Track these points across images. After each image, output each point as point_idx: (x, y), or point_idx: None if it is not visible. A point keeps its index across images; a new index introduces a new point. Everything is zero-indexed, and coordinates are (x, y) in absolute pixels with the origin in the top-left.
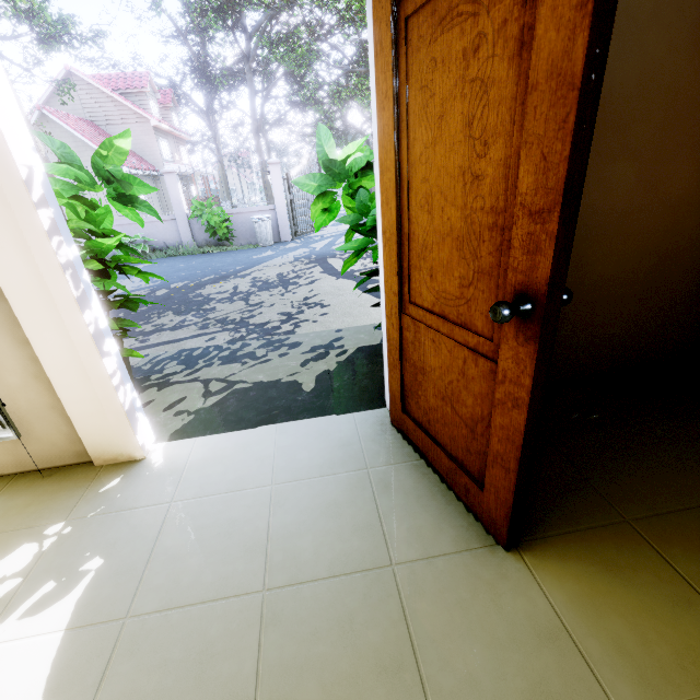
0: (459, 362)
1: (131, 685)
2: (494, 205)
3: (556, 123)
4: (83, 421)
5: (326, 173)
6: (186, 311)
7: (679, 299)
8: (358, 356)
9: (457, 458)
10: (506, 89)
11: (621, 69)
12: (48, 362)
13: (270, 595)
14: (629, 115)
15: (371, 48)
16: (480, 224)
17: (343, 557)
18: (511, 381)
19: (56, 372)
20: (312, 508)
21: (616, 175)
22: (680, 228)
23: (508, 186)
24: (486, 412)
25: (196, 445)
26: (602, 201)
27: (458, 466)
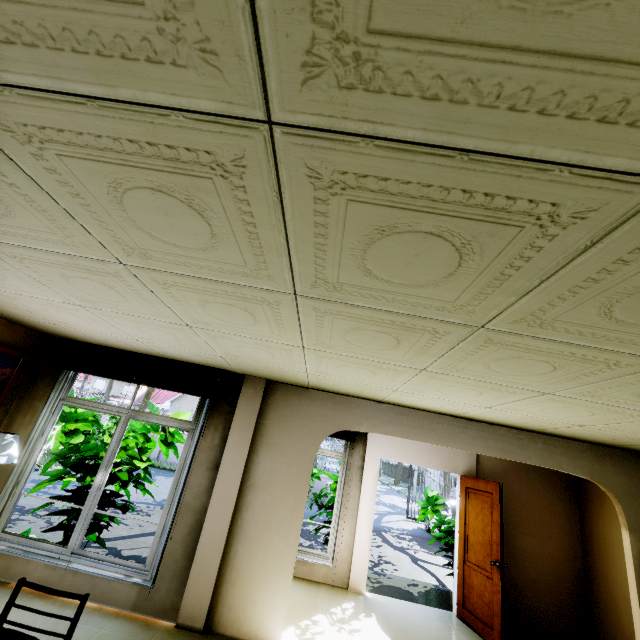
0: (484, 581)
1: (404, 637)
2: (489, 539)
3: (497, 529)
4: (354, 568)
5: (427, 500)
6: (309, 538)
7: (571, 601)
8: (433, 590)
9: (484, 622)
10: (489, 518)
11: (523, 510)
12: (356, 543)
13: (432, 637)
14: (529, 523)
15: (457, 487)
16: (487, 542)
17: (451, 638)
18: (496, 584)
19: (356, 547)
20: (435, 626)
21: (529, 540)
22: (559, 567)
23: (491, 536)
24: (492, 598)
25: (381, 597)
26: (527, 548)
27: (485, 624)
